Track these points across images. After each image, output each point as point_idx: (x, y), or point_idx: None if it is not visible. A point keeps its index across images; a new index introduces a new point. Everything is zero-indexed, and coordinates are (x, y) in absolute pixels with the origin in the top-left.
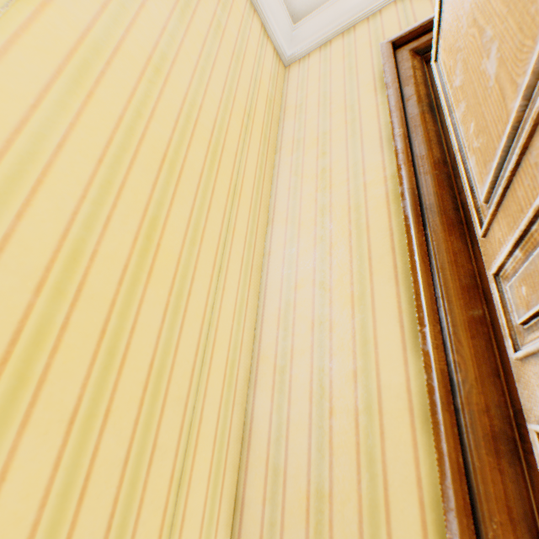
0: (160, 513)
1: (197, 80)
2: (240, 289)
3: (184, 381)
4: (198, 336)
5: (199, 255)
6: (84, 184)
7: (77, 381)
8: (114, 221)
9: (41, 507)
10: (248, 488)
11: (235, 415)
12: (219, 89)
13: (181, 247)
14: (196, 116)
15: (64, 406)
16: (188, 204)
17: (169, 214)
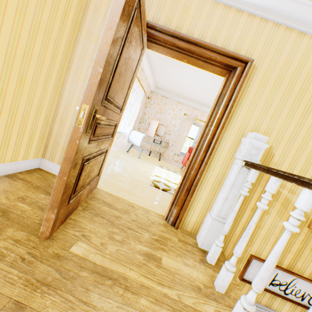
0: (26, 144)
1: (39, 7)
2: (52, 94)
3: (32, 119)
4: (36, 109)
5: (37, 85)
6: (1, 70)
7: (7, 118)
8: (11, 80)
9: (3, 138)
10: (49, 143)
11: (47, 128)
12: (50, 6)
13: (31, 84)
14: (38, 28)
15: (5, 123)
16: (34, 68)
17: (27, 74)
